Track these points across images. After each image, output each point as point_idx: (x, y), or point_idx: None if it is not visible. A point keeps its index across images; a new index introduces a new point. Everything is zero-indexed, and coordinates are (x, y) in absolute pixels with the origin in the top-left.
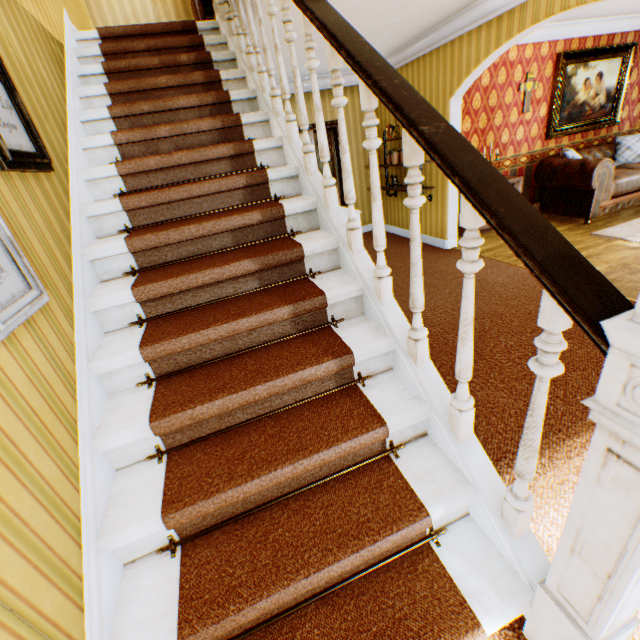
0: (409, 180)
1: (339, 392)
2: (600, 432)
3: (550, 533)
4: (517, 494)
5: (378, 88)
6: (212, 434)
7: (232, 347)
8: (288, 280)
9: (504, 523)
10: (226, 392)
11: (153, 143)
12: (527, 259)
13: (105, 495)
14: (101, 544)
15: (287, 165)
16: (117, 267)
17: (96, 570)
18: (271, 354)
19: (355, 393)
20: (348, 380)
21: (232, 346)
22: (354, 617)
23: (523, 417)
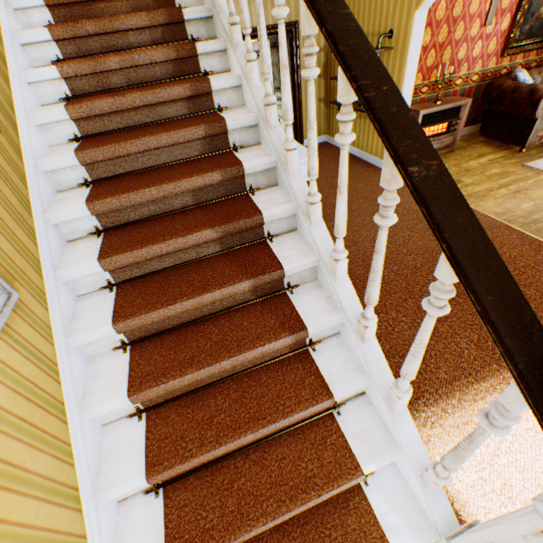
0: (384, 202)
1: (292, 356)
2: (539, 518)
3: None
4: (439, 474)
5: (364, 98)
6: (183, 395)
7: (197, 314)
8: (247, 243)
9: (422, 481)
10: (194, 367)
11: (103, 76)
12: (507, 361)
13: (96, 453)
14: (98, 500)
15: (246, 106)
16: (81, 228)
17: (96, 522)
18: (233, 323)
19: (306, 359)
20: (301, 345)
21: (197, 313)
22: (299, 542)
23: (441, 359)
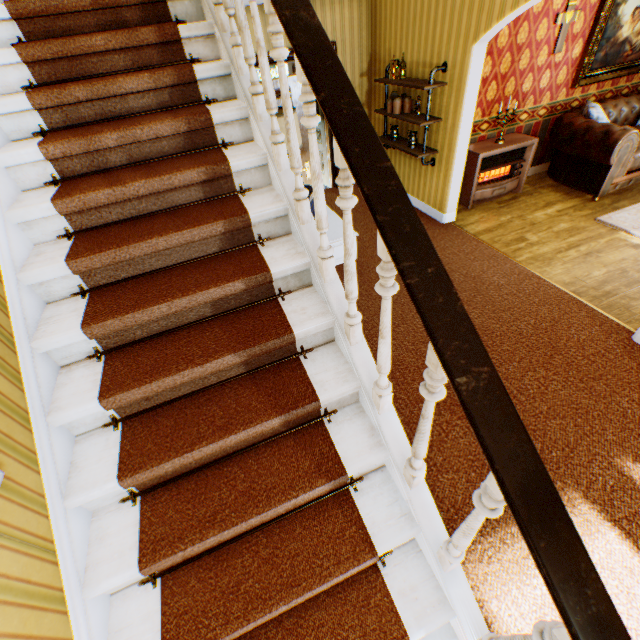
0: (430, 382)
1: (331, 499)
2: None
3: (510, 613)
4: None
5: (406, 284)
6: (205, 553)
7: (219, 453)
8: (277, 362)
9: None
10: (217, 528)
11: (98, 154)
12: (561, 618)
13: (103, 636)
14: None
15: (273, 186)
16: (77, 351)
17: None
18: (261, 464)
19: (347, 502)
20: (340, 484)
21: (219, 452)
22: None
23: None
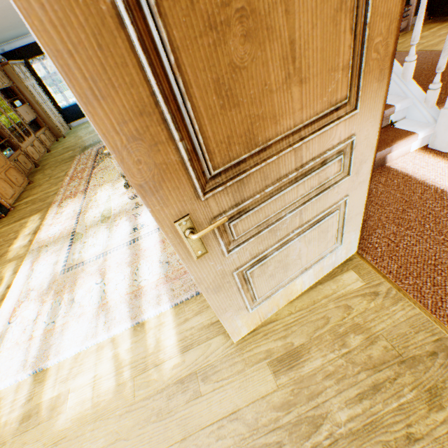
0: None
1: None
2: None
3: None
4: (435, 82)
5: None
6: None
7: None
8: None
9: (425, 105)
10: None
11: None
12: None
13: None
14: None
15: None
16: None
17: None
18: None
19: None
20: None
21: None
22: None
23: None
